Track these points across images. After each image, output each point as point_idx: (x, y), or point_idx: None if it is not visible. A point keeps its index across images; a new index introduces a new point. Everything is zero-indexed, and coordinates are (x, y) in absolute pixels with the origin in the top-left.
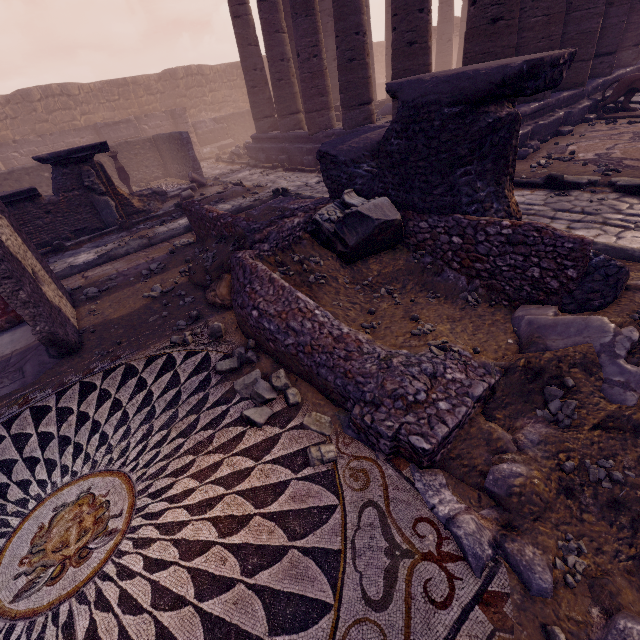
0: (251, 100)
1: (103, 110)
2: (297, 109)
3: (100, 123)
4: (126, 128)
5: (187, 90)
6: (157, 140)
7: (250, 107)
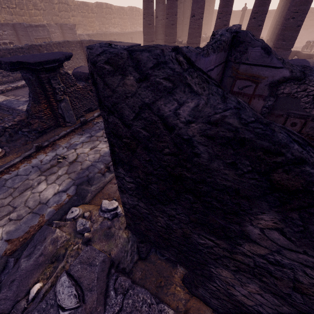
0: (146, 31)
1: (4, 13)
2: (176, 40)
3: (26, 23)
4: (42, 30)
5: (59, 12)
6: (87, 43)
7: (144, 34)
